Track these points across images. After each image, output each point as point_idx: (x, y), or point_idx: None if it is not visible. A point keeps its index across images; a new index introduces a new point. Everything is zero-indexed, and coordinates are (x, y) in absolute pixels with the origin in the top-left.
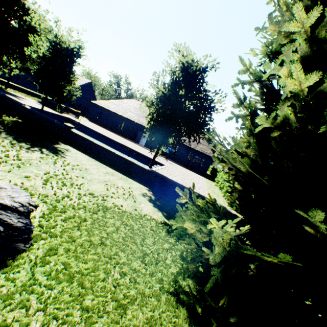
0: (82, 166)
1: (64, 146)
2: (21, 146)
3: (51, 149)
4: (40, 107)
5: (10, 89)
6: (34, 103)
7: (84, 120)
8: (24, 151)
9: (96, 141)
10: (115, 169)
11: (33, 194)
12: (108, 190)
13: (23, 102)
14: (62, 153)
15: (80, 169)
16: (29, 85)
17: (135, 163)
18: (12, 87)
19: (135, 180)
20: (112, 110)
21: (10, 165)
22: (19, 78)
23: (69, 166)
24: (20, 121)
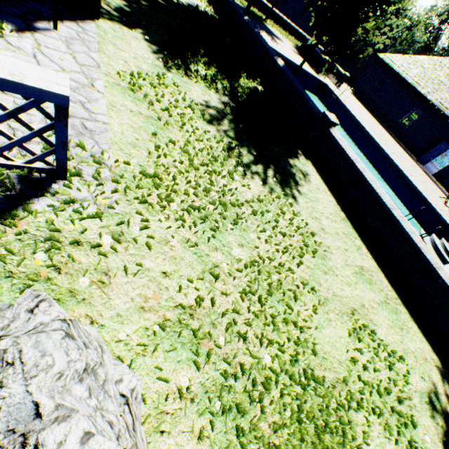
0: (319, 237)
1: (302, 164)
2: (238, 160)
3: (280, 171)
4: (294, 57)
5: (269, 21)
6: (289, 49)
7: (345, 92)
8: (237, 177)
9: (368, 174)
10: (377, 257)
11: (199, 366)
12: (354, 363)
13: (276, 47)
14: (295, 186)
15: (313, 251)
16: (295, 13)
17: (440, 277)
18: (273, 18)
19: (413, 315)
20: (409, 80)
21: (202, 221)
22: (287, 1)
23: (296, 234)
24: (259, 91)
